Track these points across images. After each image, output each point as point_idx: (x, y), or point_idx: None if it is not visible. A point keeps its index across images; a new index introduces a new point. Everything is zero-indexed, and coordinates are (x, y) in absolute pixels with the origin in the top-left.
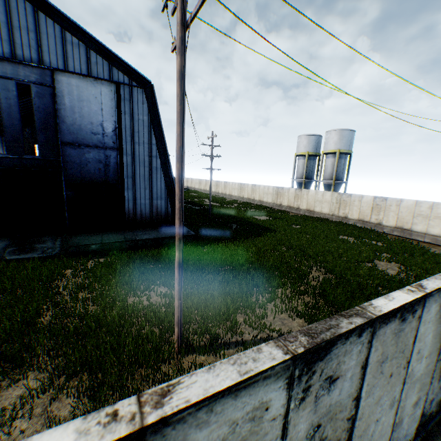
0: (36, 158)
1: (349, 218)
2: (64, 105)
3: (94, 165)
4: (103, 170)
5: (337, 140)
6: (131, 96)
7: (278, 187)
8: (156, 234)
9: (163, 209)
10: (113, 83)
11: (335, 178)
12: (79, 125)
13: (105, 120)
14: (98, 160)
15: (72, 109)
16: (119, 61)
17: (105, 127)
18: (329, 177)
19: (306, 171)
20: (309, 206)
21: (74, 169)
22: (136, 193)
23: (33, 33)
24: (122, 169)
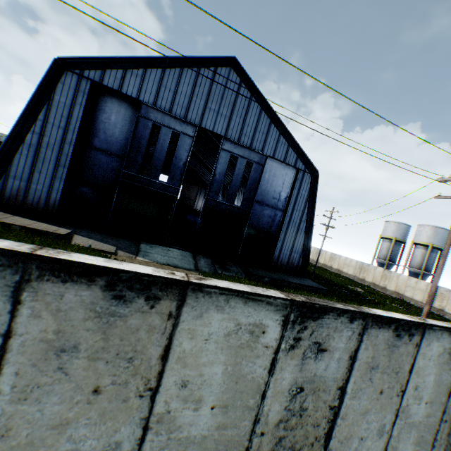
0: (238, 207)
1: (445, 312)
2: (264, 177)
3: (266, 219)
4: (270, 223)
5: (430, 235)
6: (302, 177)
7: (363, 263)
8: (299, 281)
9: (296, 261)
10: (295, 168)
11: (423, 268)
12: (267, 191)
13: (283, 190)
14: (269, 215)
15: (267, 180)
16: (303, 156)
17: (281, 195)
18: (416, 266)
19: (390, 254)
20: (398, 289)
21: (254, 218)
22: (283, 245)
23: (264, 134)
24: (282, 226)
